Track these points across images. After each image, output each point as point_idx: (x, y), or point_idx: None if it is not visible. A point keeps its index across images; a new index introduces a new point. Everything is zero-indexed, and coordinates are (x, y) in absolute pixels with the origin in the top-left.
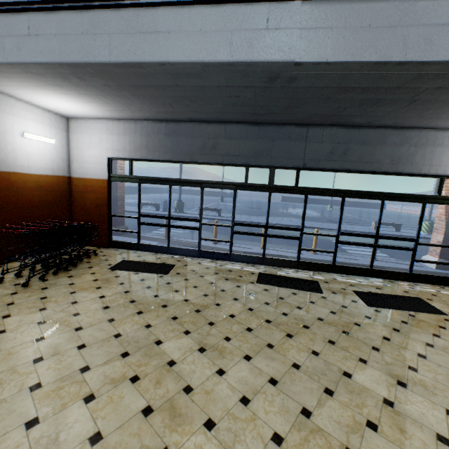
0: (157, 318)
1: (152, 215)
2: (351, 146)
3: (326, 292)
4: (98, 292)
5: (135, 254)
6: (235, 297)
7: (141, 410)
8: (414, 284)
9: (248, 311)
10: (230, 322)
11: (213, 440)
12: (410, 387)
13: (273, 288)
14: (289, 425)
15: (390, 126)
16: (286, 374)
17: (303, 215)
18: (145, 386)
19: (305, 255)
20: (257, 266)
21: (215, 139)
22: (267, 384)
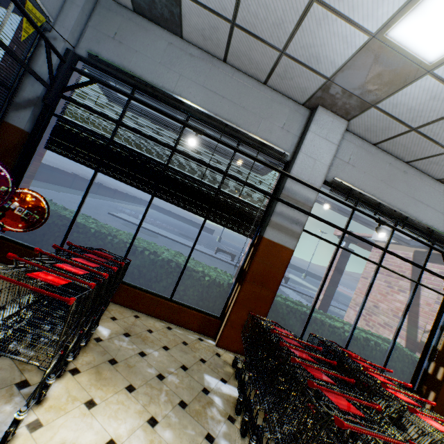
0: None
1: None
2: None
3: None
4: None
5: None
6: None
7: None
8: None
9: None
10: None
11: None
12: None
13: None
14: None
15: None
16: None
17: None
18: None
19: None
20: None
21: None
22: None
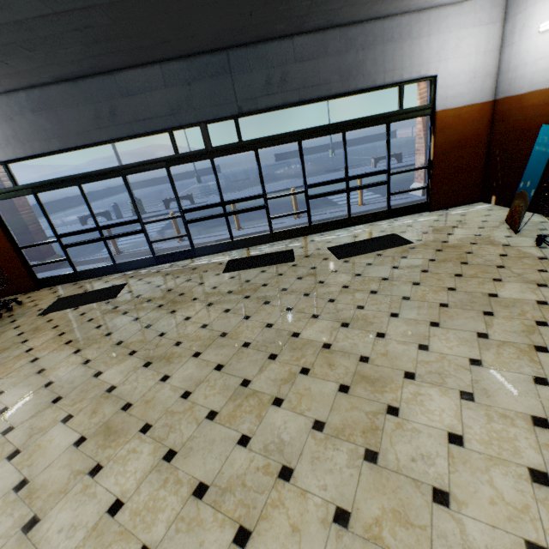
0: (98, 351)
1: (74, 232)
2: (288, 68)
3: (299, 258)
4: (24, 346)
5: (74, 286)
6: (195, 297)
7: (73, 443)
8: (394, 220)
9: (207, 308)
10: (184, 326)
11: (148, 440)
12: (352, 325)
13: (241, 273)
14: (226, 400)
15: (327, 27)
16: (234, 356)
17: (260, 176)
18: (79, 421)
19: (287, 222)
20: (227, 254)
21: (108, 101)
22: (212, 372)
